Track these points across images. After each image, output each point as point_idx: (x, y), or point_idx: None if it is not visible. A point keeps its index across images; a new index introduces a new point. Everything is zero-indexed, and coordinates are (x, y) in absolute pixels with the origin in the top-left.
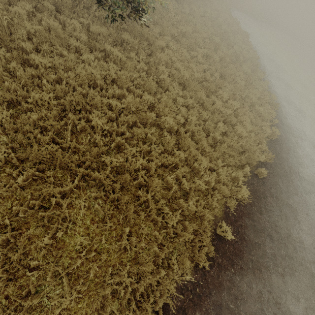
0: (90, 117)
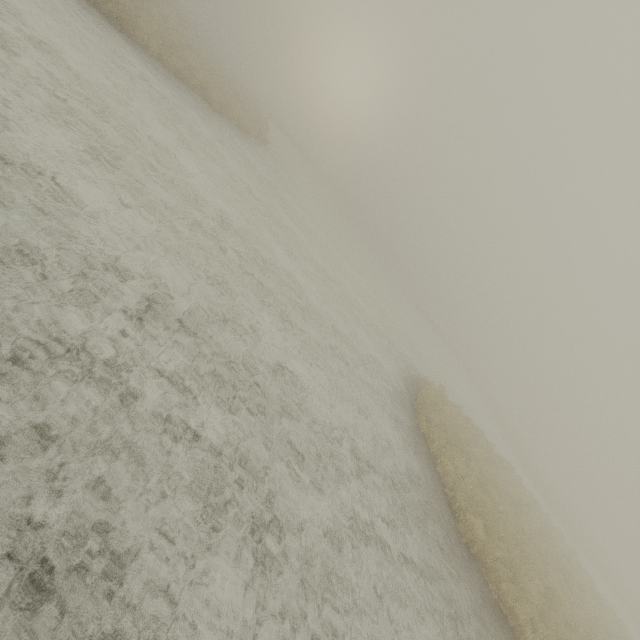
0: None
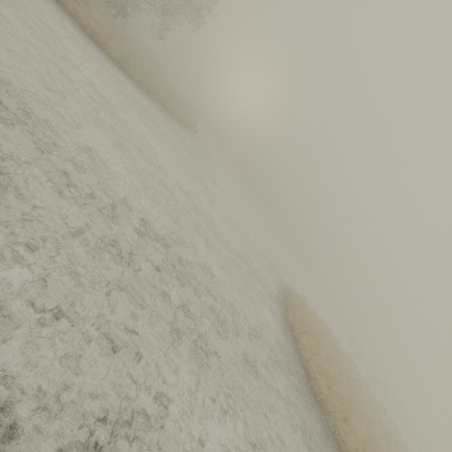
0: (90, 7)
